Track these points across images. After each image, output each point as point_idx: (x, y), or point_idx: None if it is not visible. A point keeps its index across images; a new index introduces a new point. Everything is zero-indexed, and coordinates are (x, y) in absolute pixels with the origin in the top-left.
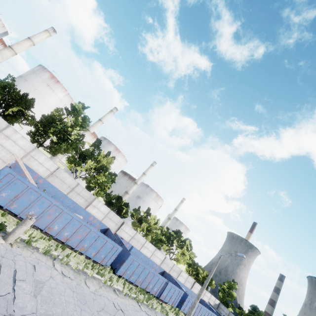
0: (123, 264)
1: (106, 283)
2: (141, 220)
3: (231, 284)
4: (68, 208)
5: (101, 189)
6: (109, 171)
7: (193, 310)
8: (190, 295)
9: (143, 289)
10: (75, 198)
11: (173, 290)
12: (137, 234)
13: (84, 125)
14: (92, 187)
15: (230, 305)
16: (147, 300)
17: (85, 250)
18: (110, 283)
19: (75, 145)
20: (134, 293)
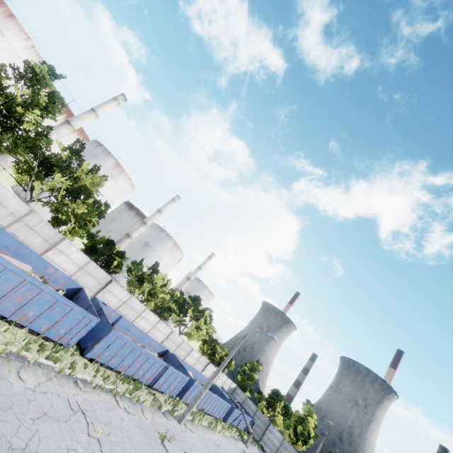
0: (98, 343)
1: (62, 372)
2: (143, 279)
3: (255, 365)
4: (6, 250)
5: (81, 225)
6: (95, 197)
7: (197, 402)
8: (200, 379)
9: (129, 376)
10: (24, 234)
11: (175, 376)
12: (131, 299)
13: (52, 108)
14: (62, 220)
15: (249, 389)
16: (131, 393)
17: (29, 320)
18: (70, 372)
19: (32, 143)
20: (112, 383)
